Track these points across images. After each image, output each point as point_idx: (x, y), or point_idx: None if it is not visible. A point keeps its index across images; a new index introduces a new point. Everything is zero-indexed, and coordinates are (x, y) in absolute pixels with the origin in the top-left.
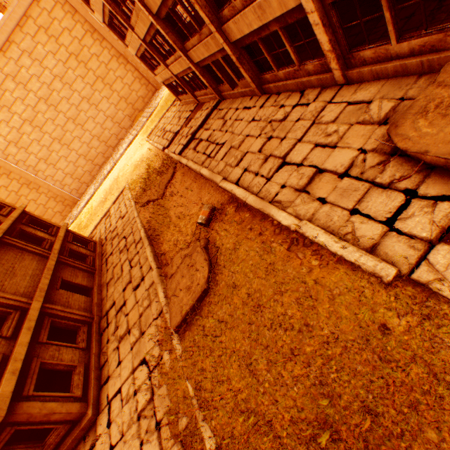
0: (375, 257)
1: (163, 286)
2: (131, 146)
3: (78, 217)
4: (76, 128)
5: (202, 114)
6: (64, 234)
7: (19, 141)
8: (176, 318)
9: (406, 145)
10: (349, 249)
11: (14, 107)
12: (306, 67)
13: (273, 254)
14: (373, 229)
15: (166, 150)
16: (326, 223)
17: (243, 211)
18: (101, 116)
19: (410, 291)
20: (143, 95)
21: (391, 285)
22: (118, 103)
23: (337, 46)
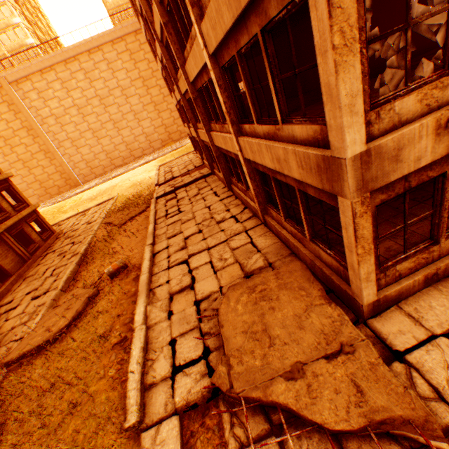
0: (139, 397)
1: (47, 311)
2: (144, 165)
3: (66, 200)
4: (113, 129)
5: (196, 175)
6: (27, 213)
7: (61, 117)
8: (15, 353)
9: (223, 310)
10: (136, 376)
11: (73, 92)
12: (250, 194)
13: (103, 342)
14: (163, 368)
15: (157, 186)
16: (154, 338)
17: (136, 284)
18: (139, 130)
19: (131, 447)
20: (182, 131)
21: (127, 432)
22: (158, 127)
23: (260, 194)
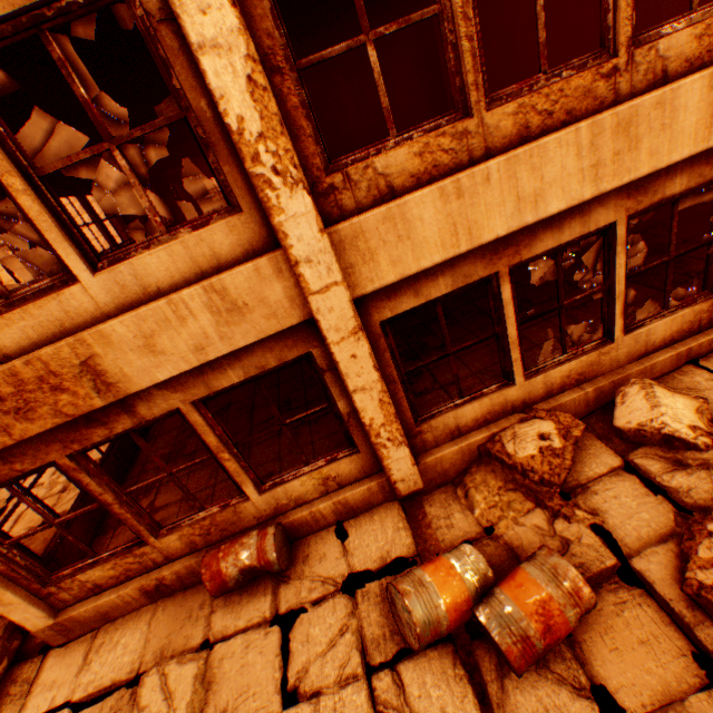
0: None
1: None
2: None
3: None
4: None
5: None
6: None
7: None
8: None
9: None
10: None
11: None
12: None
13: None
14: None
15: None
16: None
17: None
18: None
19: None
20: None
21: None
22: None
23: None
